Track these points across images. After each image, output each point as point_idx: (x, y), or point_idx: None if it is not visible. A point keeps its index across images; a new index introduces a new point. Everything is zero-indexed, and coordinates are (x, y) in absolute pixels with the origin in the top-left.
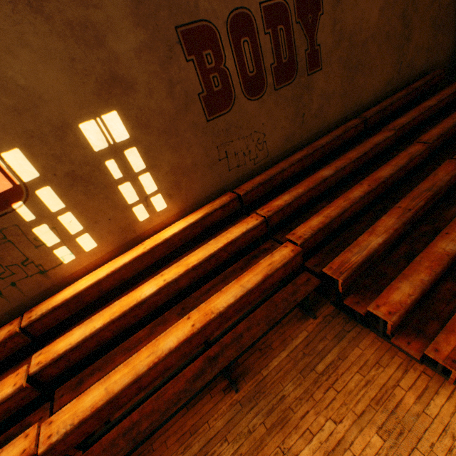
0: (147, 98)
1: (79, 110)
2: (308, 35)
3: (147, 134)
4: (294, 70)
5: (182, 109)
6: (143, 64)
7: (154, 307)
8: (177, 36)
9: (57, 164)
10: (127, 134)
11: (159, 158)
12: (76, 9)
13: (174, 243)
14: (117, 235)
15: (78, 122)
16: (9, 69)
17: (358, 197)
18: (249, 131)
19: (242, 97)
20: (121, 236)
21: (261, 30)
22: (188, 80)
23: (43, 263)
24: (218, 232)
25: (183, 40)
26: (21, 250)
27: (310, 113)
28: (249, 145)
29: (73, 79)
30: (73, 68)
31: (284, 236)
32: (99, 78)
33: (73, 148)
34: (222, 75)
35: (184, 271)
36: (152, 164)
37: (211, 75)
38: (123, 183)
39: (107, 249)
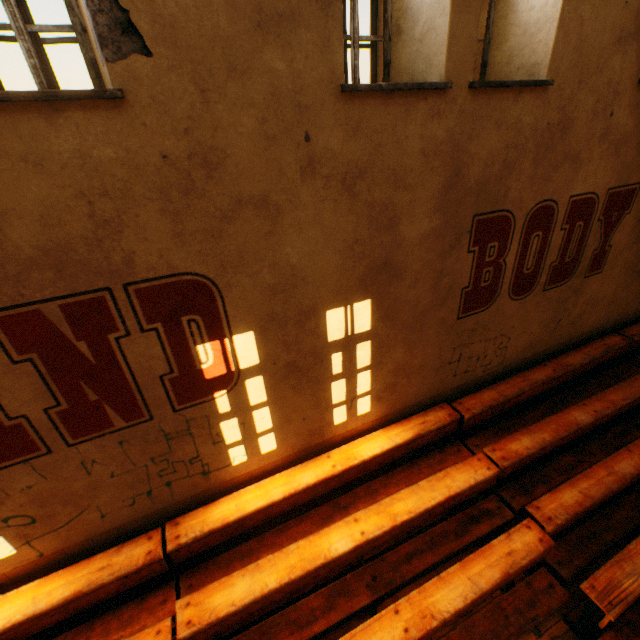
0: (408, 288)
1: (335, 294)
2: (603, 233)
3: (389, 327)
4: (572, 270)
5: (438, 303)
6: (422, 251)
7: (338, 566)
8: (471, 224)
9: (282, 351)
10: (370, 325)
11: (388, 355)
12: (385, 189)
13: (369, 465)
14: (302, 437)
15: (326, 308)
16: (289, 245)
17: (628, 476)
18: (494, 333)
19: (505, 295)
20: (306, 439)
21: (558, 225)
22: (459, 272)
23: (211, 462)
24: (421, 458)
25: (475, 229)
26: (196, 444)
27: (567, 319)
28: (488, 349)
29: (345, 261)
30: (351, 249)
31: (515, 496)
32: (372, 262)
33: (308, 336)
34: (496, 269)
35: (391, 527)
36: (378, 360)
37: (485, 268)
38: (338, 379)
39: (285, 452)
